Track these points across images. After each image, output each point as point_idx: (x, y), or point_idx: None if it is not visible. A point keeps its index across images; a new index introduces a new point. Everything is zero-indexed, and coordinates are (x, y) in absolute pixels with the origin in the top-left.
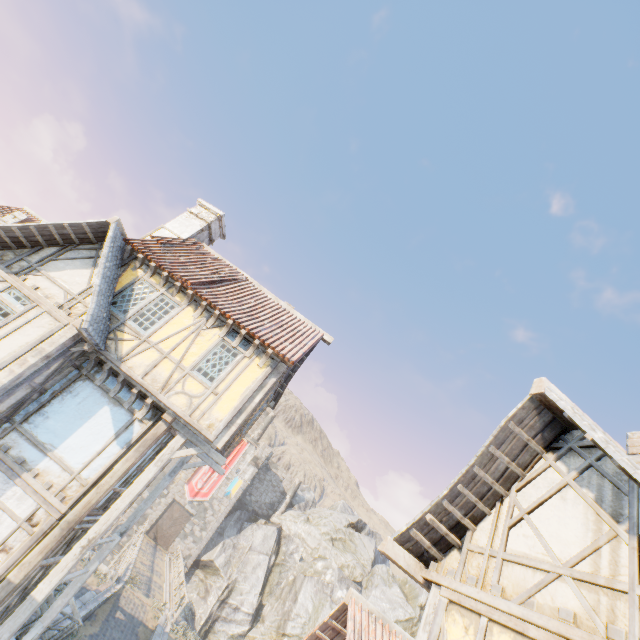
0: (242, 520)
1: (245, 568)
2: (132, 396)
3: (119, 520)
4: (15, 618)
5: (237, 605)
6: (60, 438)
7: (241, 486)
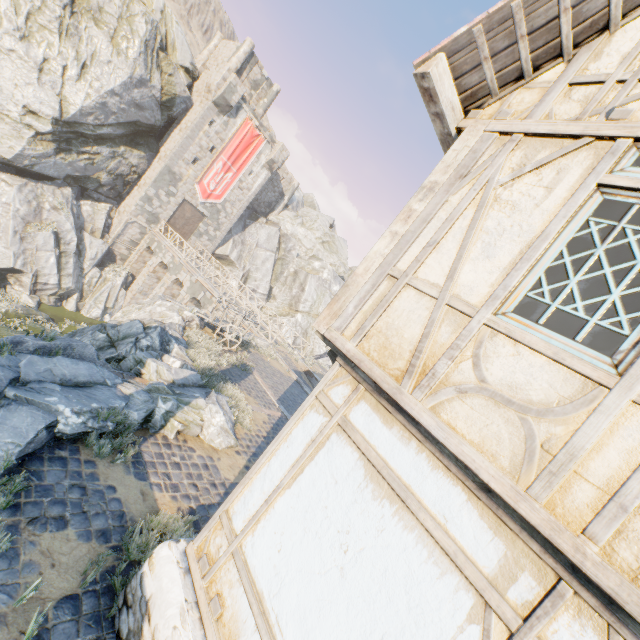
0: (244, 218)
1: (255, 262)
2: None
3: (127, 219)
4: None
5: (254, 289)
6: None
7: (253, 191)
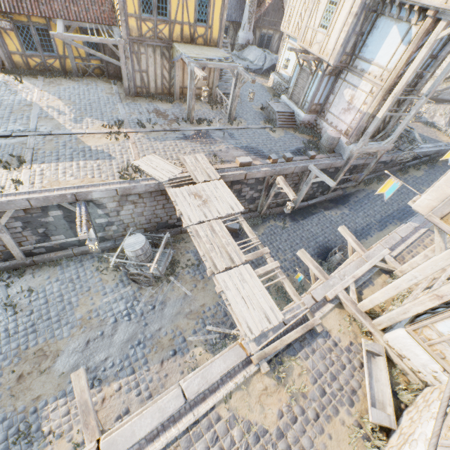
0: None
1: None
2: (406, 12)
3: None
4: (372, 124)
5: None
6: (374, 54)
7: None
